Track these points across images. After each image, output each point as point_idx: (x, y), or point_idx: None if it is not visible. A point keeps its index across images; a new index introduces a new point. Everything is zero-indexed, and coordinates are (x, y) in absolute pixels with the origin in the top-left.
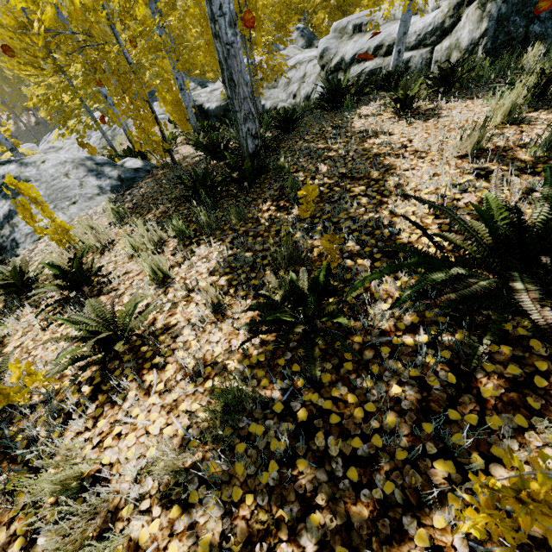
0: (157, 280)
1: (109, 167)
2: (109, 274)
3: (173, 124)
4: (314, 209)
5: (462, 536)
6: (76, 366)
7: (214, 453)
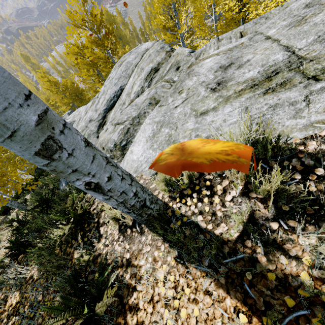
0: None
1: None
2: None
3: None
4: None
5: None
6: None
7: None
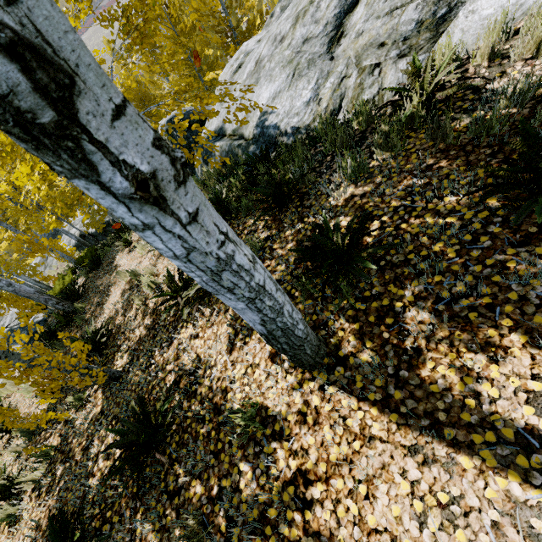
0: (31, 395)
1: (23, 330)
2: (17, 401)
3: (78, 251)
4: (83, 330)
5: (60, 428)
6: (1, 444)
7: (28, 442)
